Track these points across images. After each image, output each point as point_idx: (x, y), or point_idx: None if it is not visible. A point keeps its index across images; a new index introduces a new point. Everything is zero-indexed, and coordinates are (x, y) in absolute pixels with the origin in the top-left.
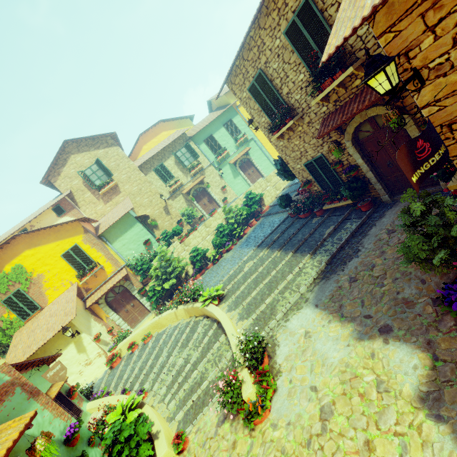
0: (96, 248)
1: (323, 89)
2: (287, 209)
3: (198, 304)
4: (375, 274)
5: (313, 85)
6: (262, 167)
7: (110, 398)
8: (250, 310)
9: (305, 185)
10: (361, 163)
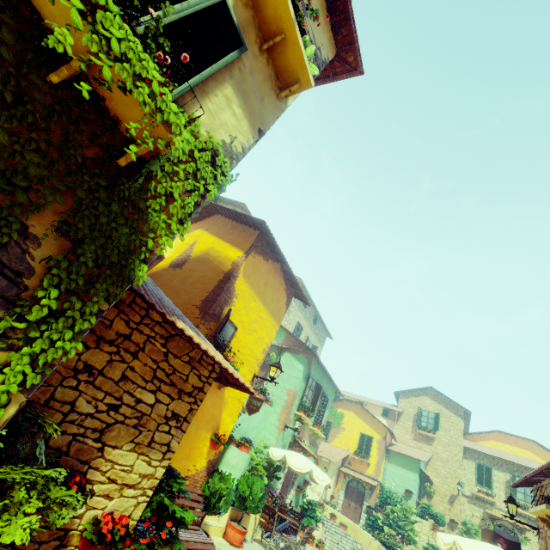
0: (378, 451)
1: None
2: None
3: None
4: None
5: None
6: None
7: None
8: None
9: None
10: None
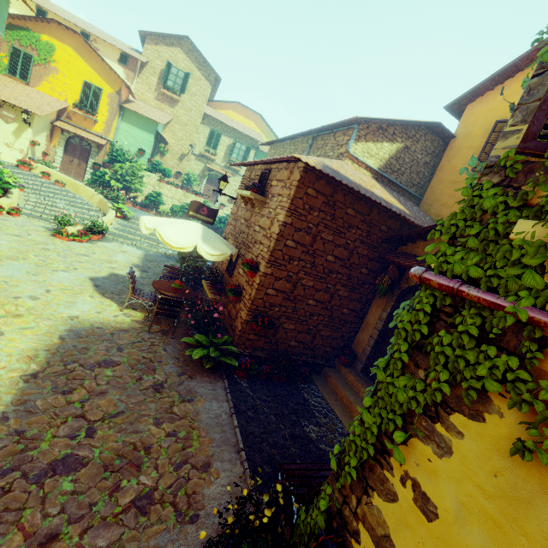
0: (110, 108)
1: None
2: None
3: (110, 205)
4: None
5: None
6: None
7: (2, 168)
8: (125, 231)
9: None
10: None
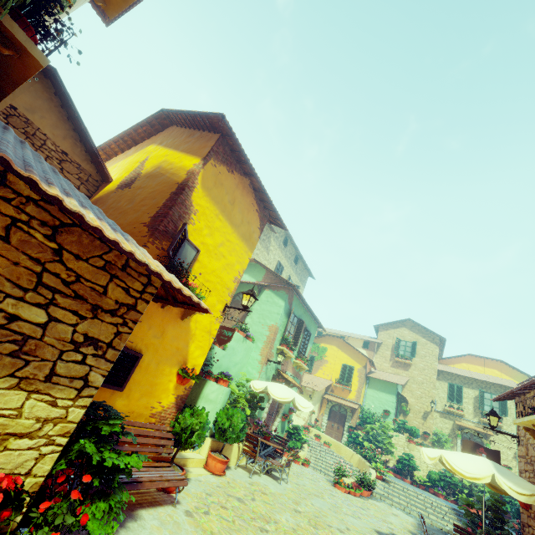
0: (359, 379)
1: None
2: None
3: (369, 463)
4: None
5: None
6: None
7: None
8: (388, 493)
9: None
10: None
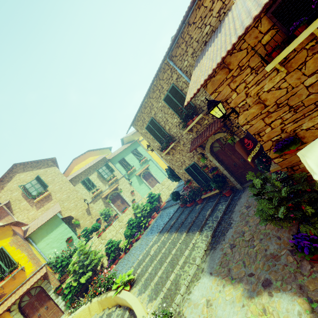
0: (21, 249)
1: (188, 125)
2: (178, 202)
3: (111, 293)
4: (247, 238)
5: (183, 123)
6: (158, 177)
7: None
8: (158, 289)
9: (187, 183)
10: (218, 165)
